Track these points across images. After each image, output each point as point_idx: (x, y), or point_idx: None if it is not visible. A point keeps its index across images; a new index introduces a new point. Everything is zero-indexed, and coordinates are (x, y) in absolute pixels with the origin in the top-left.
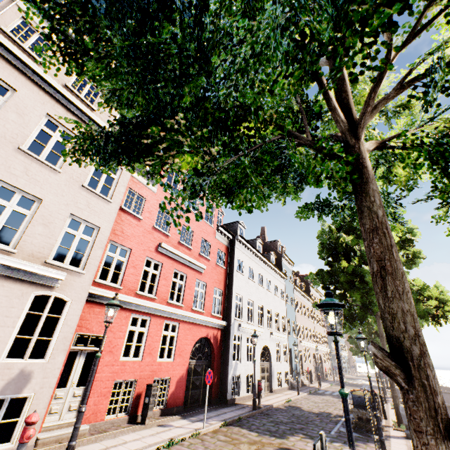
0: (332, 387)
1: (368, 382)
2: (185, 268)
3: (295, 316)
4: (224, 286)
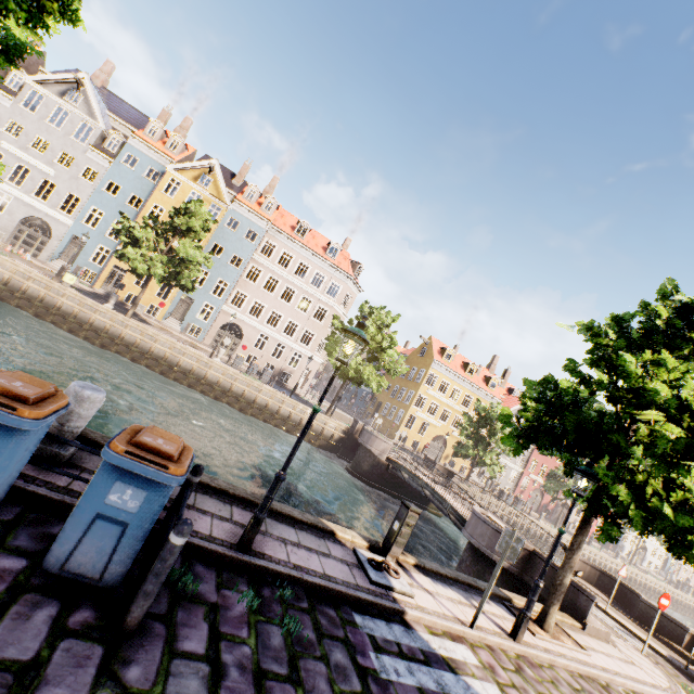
0: None
1: None
2: None
3: None
4: None
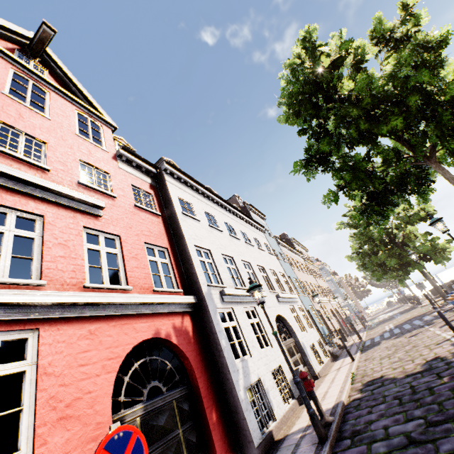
0: (370, 333)
1: (391, 313)
2: (35, 204)
3: (294, 272)
4: (169, 242)
